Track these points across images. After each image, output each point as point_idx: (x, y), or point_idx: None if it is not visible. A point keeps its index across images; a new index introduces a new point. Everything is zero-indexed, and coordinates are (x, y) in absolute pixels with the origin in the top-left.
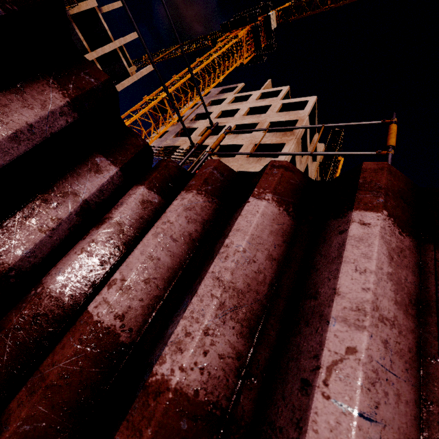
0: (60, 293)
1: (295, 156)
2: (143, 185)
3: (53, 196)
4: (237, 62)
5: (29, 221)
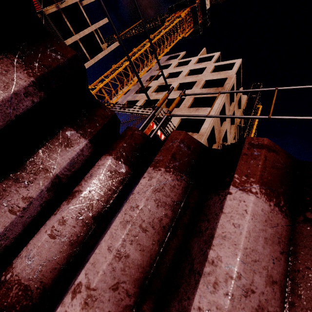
0: (28, 280)
1: (225, 105)
2: (110, 155)
3: (25, 174)
4: (180, 35)
5: (0, 203)
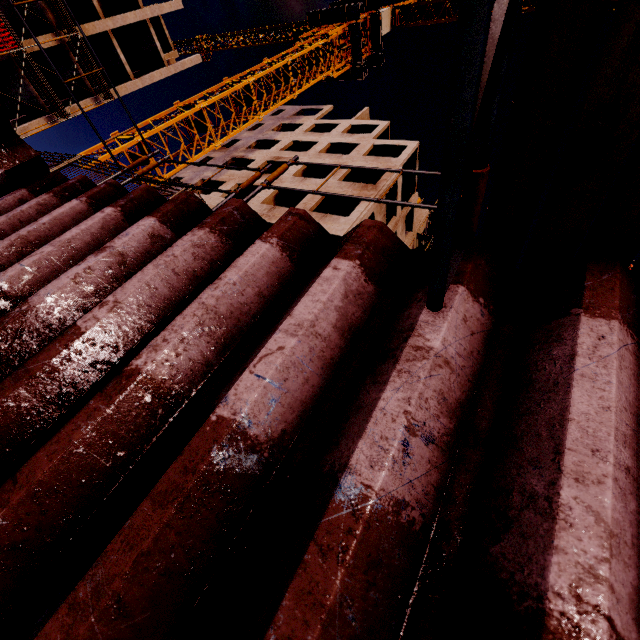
0: None
1: (375, 218)
2: (25, 188)
3: None
4: (324, 73)
5: None
